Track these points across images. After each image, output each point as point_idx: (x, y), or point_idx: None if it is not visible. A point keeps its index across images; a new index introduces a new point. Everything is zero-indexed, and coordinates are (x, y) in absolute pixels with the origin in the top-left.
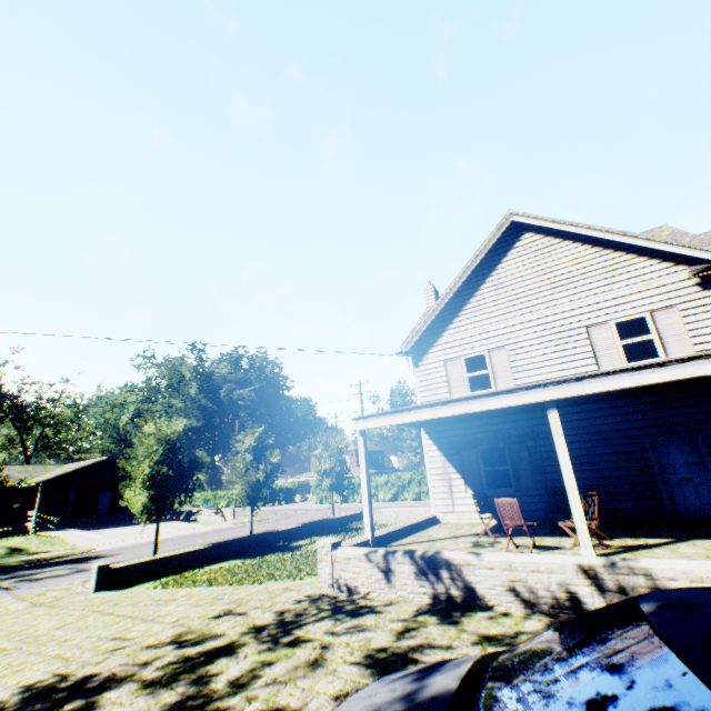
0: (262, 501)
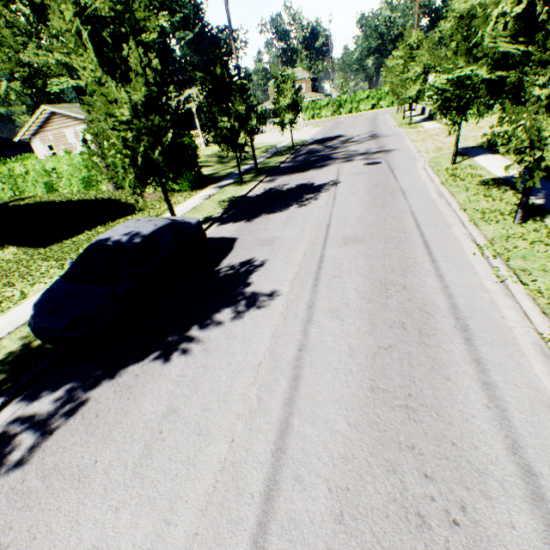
0: (258, 125)
